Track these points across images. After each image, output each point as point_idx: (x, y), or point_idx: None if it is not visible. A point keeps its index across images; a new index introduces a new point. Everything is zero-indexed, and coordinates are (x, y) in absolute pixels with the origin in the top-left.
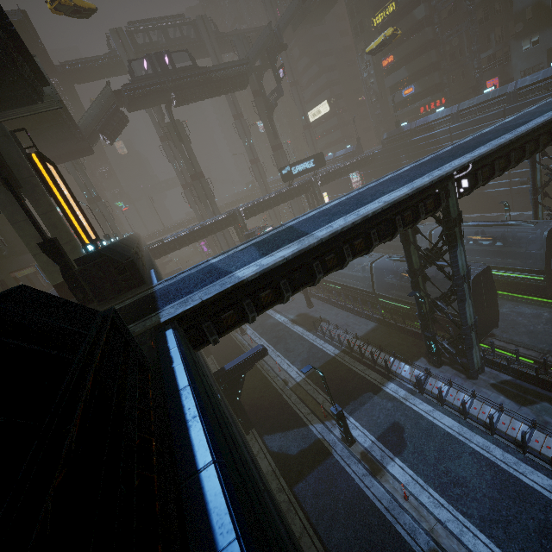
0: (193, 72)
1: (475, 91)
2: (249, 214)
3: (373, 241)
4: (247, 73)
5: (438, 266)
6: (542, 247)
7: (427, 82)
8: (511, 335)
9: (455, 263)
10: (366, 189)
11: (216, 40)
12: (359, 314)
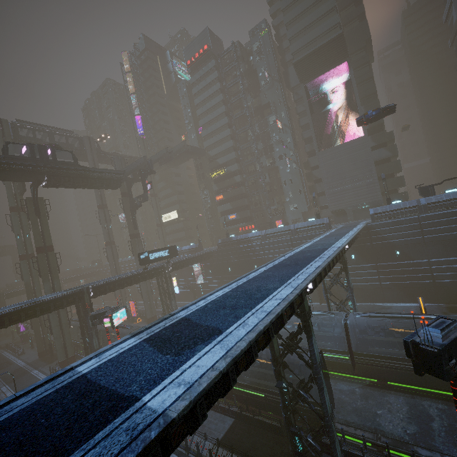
0: (73, 167)
1: (270, 225)
2: (99, 292)
3: (271, 337)
4: (121, 180)
5: (299, 355)
6: (341, 331)
7: (243, 214)
8: (345, 416)
9: (313, 351)
10: (244, 283)
11: (96, 153)
12: (214, 407)
